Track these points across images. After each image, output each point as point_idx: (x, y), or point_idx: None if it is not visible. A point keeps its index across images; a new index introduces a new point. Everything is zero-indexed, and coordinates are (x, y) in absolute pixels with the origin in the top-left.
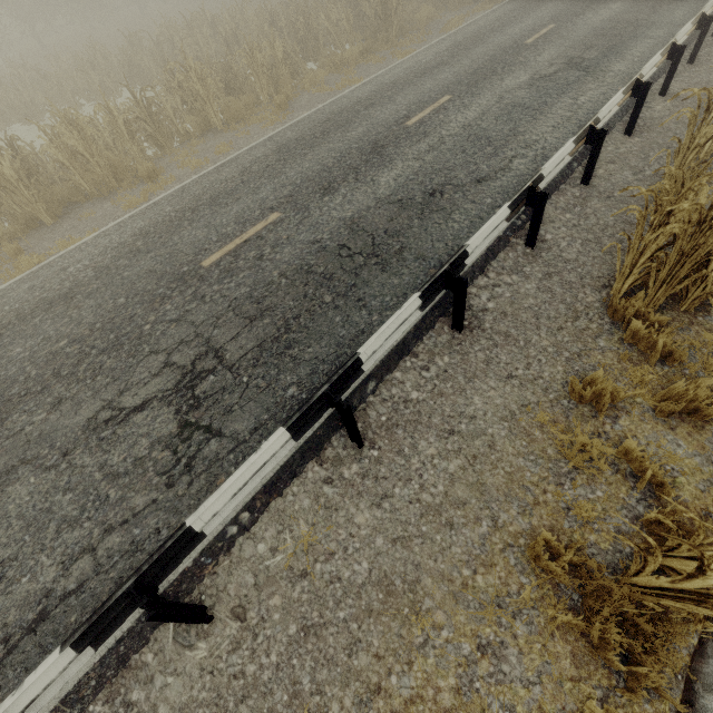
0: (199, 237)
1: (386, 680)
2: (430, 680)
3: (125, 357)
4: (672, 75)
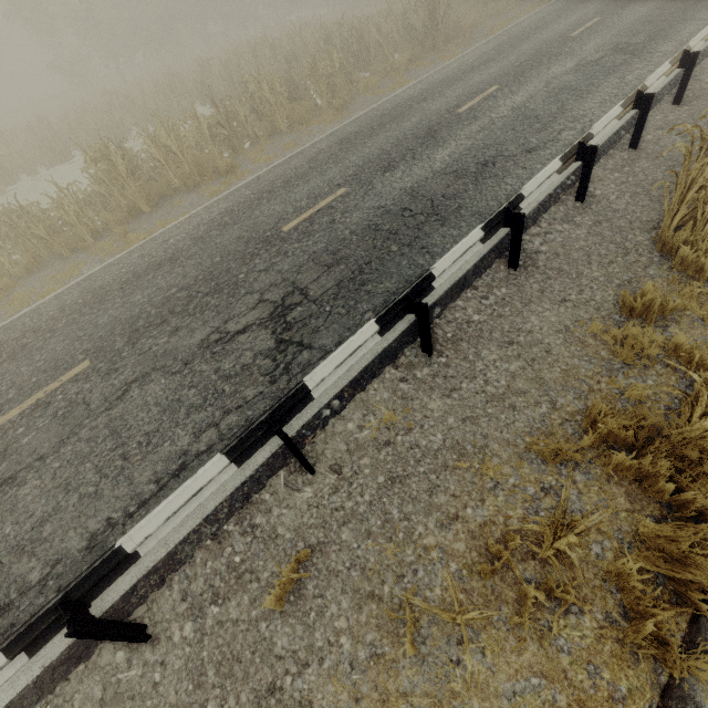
0: (278, 211)
1: (462, 511)
2: (500, 511)
3: (226, 297)
4: None
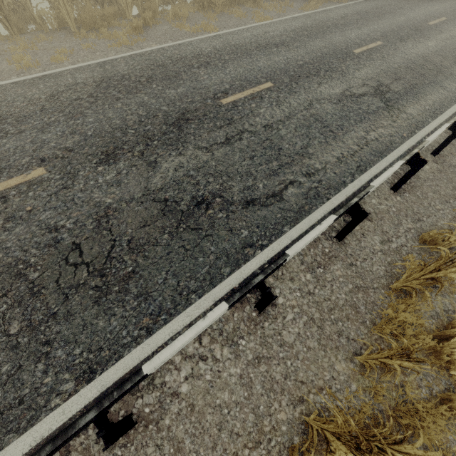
0: None
1: None
2: None
3: None
4: (447, 143)
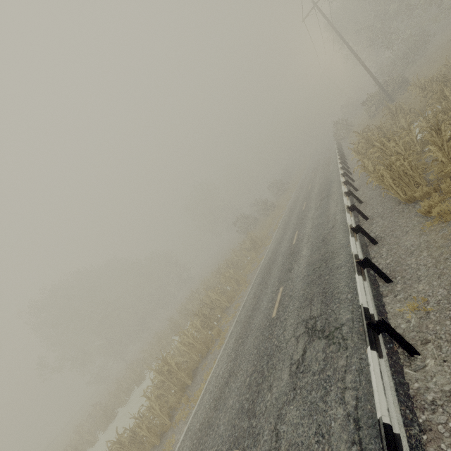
0: (262, 316)
1: None
2: None
3: (278, 354)
4: (350, 177)
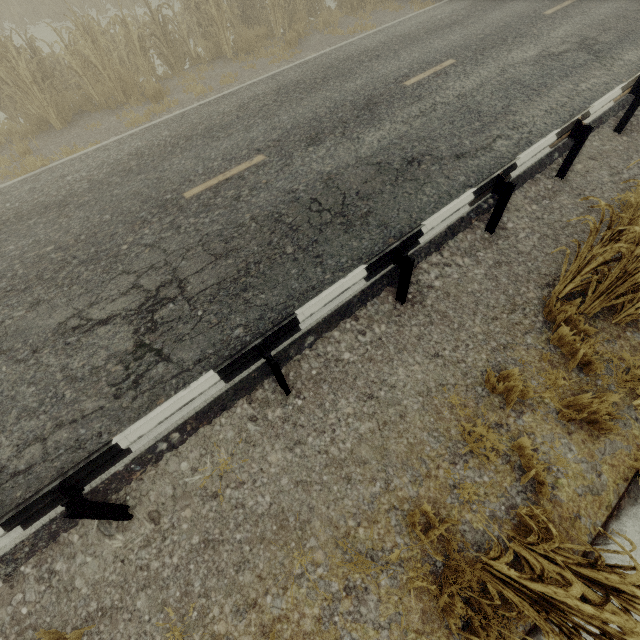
0: (187, 167)
1: (262, 598)
2: (298, 606)
3: (100, 271)
4: None
